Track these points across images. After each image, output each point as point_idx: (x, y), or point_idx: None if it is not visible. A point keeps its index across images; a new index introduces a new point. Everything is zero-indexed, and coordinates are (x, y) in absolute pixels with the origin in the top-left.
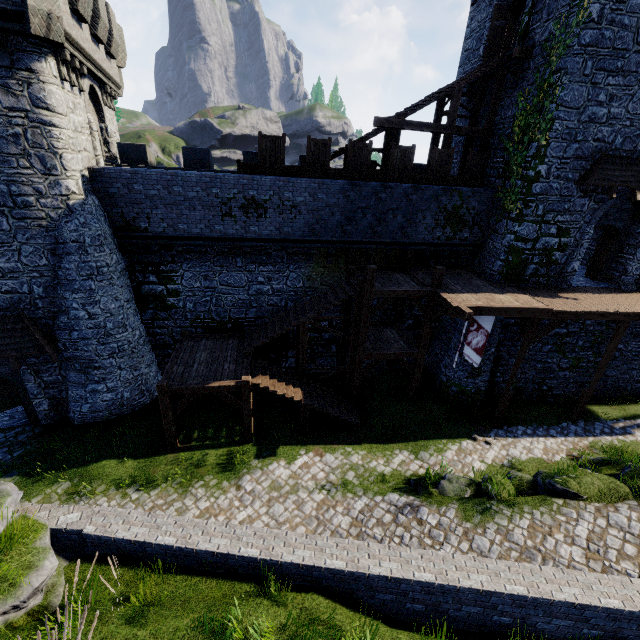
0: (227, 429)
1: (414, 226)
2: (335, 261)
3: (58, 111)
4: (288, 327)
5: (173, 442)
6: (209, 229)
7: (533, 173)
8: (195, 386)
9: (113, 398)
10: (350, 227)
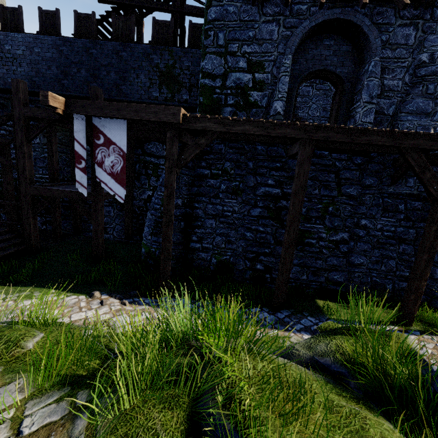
0: None
1: (129, 84)
2: None
3: None
4: None
5: None
6: None
7: None
8: None
9: None
10: (67, 81)
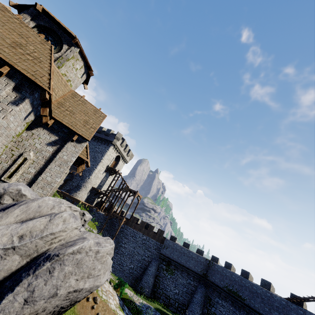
0: None
1: None
2: None
3: None
4: None
5: None
6: None
7: None
8: None
9: None
10: None
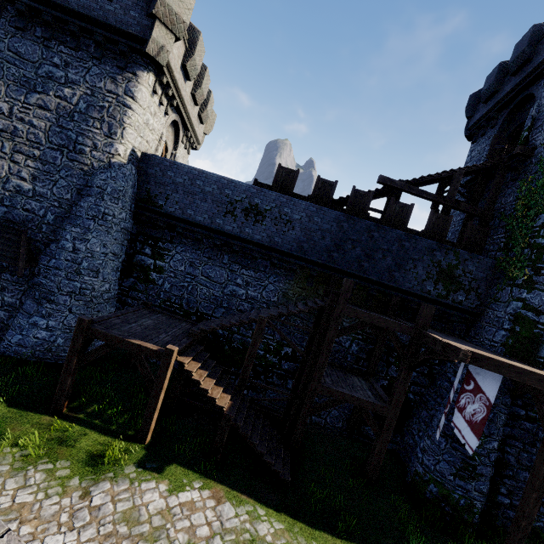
0: (129, 417)
1: (403, 272)
2: (315, 286)
3: (139, 102)
4: (243, 319)
5: (60, 401)
6: (211, 220)
7: (543, 240)
8: (115, 335)
9: (45, 338)
10: (337, 254)
